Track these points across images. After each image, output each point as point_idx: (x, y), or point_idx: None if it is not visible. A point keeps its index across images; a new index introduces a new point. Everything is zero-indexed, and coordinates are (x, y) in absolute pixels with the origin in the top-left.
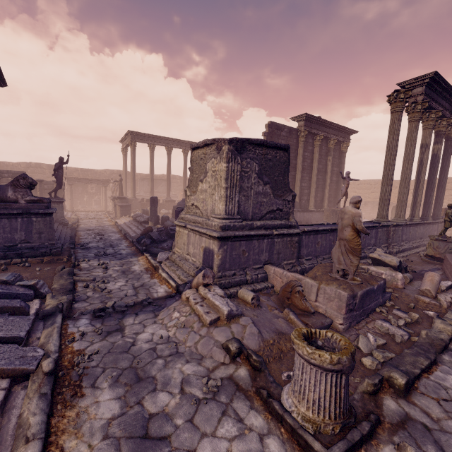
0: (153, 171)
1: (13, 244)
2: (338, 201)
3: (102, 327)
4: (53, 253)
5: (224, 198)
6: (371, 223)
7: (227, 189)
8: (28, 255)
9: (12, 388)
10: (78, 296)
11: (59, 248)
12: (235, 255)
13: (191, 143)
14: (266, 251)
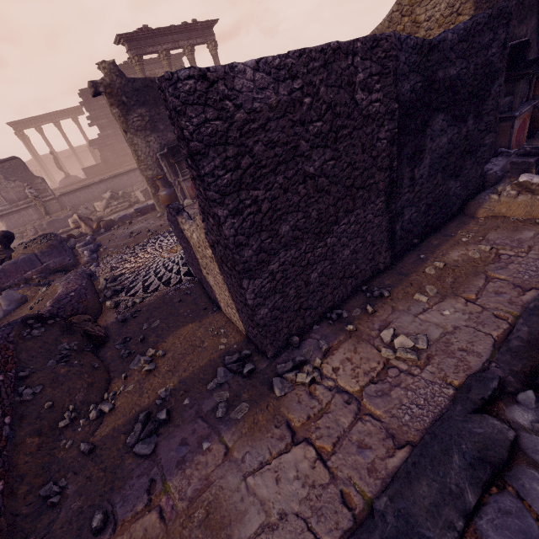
0: (56, 153)
1: None
2: None
3: None
4: None
5: None
6: None
7: None
8: None
9: None
10: None
11: None
12: (14, 221)
13: (75, 108)
14: (35, 214)
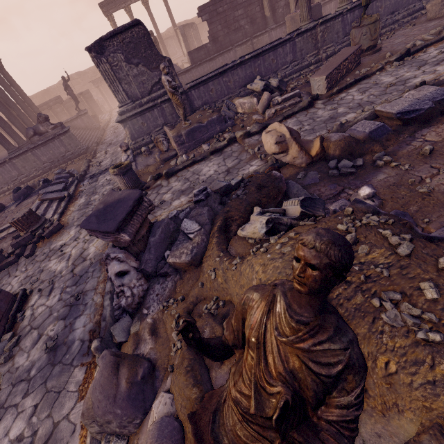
0: None
1: (63, 154)
2: (295, 1)
3: (91, 181)
4: (83, 154)
5: (113, 93)
6: (291, 34)
7: (110, 86)
8: (73, 158)
9: (61, 202)
10: (89, 172)
11: (84, 150)
12: (138, 128)
13: None
14: (160, 117)
